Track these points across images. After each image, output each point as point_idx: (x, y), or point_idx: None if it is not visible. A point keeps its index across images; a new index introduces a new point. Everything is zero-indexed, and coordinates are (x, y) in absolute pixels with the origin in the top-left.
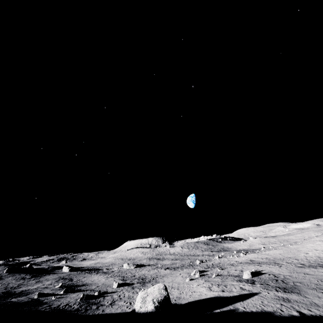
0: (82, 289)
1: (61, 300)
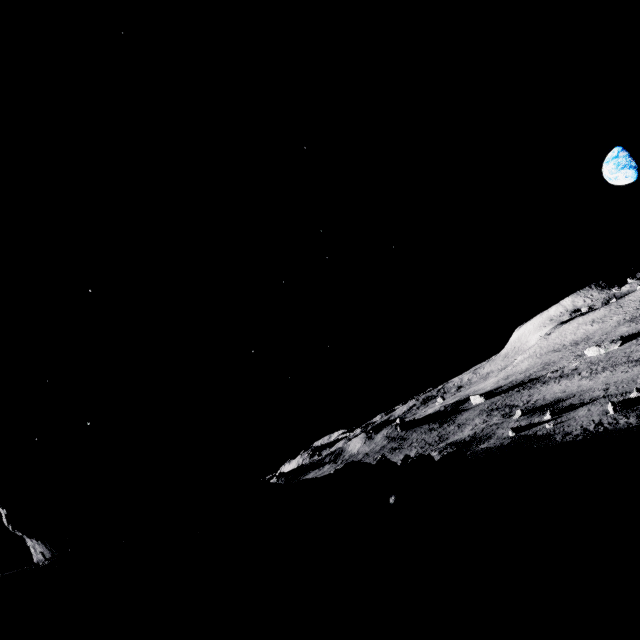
0: (579, 403)
1: (568, 424)
